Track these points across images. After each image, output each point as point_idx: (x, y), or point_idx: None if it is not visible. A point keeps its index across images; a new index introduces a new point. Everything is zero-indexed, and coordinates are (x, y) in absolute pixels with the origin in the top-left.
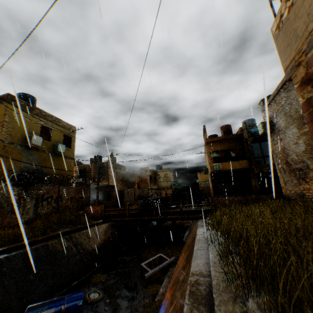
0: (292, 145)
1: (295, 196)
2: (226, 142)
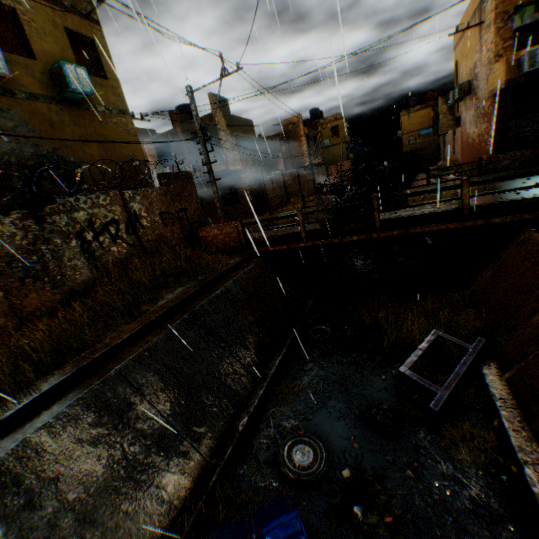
0: None
1: None
2: None
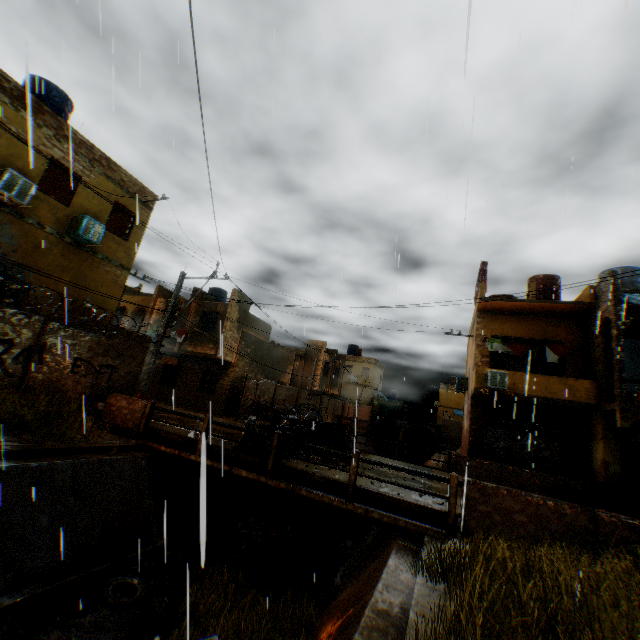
0: None
1: None
2: (538, 319)
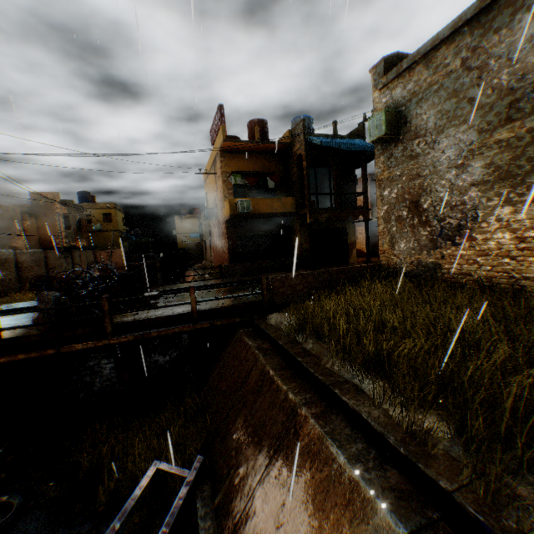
0: (446, 170)
1: (415, 269)
2: (260, 156)
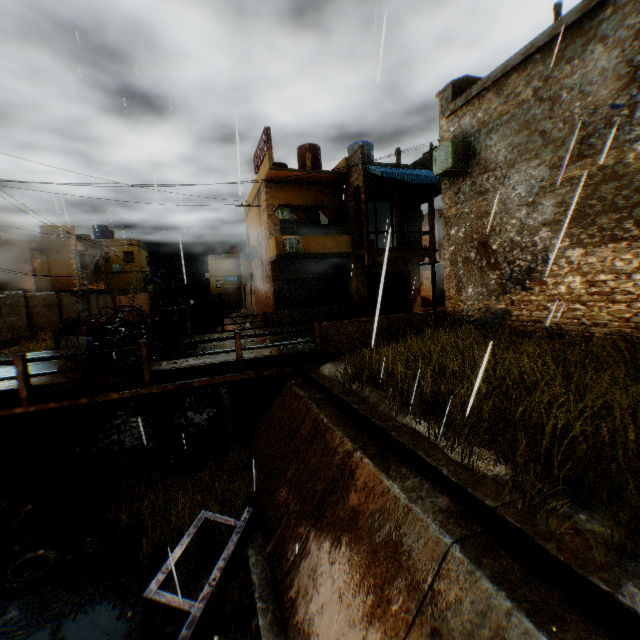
0: (517, 208)
1: (483, 316)
2: (311, 187)
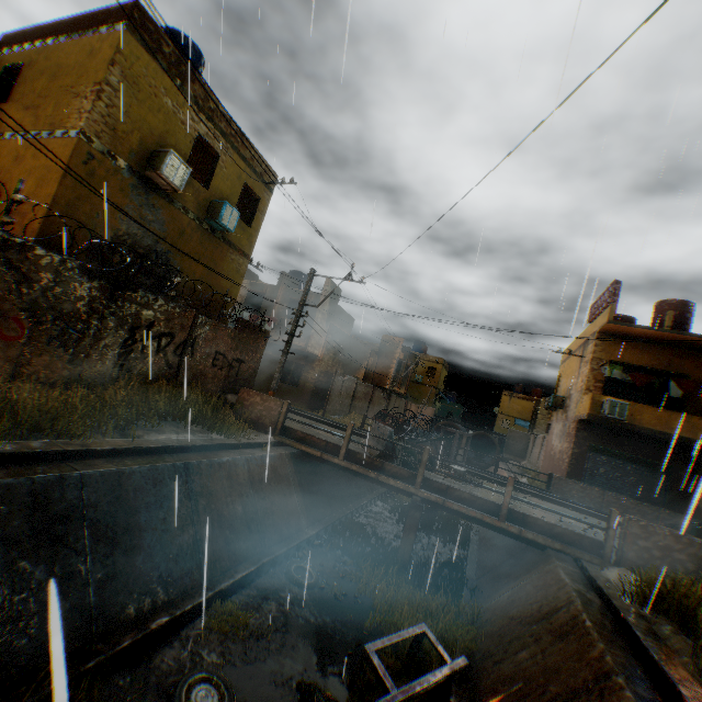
0: None
1: None
2: (664, 349)
